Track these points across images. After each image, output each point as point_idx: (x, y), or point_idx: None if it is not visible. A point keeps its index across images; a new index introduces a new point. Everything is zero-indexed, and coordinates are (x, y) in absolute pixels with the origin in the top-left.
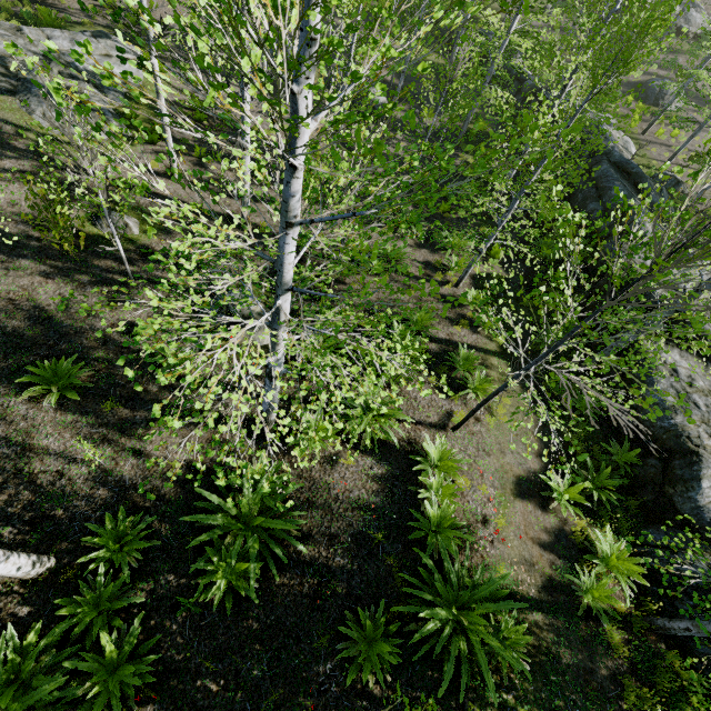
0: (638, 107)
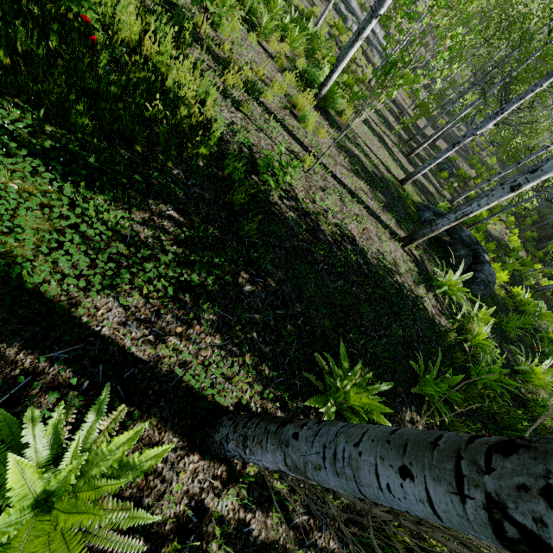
0: None
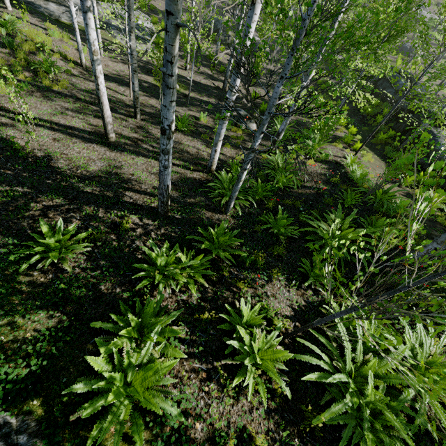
0: (399, 57)
